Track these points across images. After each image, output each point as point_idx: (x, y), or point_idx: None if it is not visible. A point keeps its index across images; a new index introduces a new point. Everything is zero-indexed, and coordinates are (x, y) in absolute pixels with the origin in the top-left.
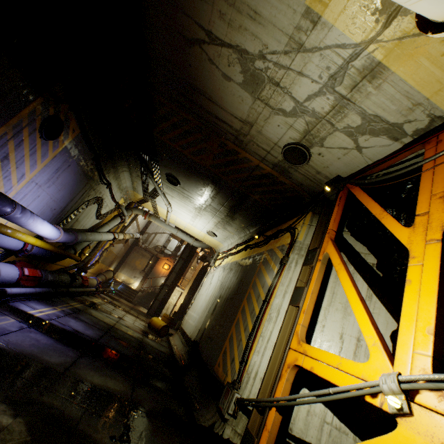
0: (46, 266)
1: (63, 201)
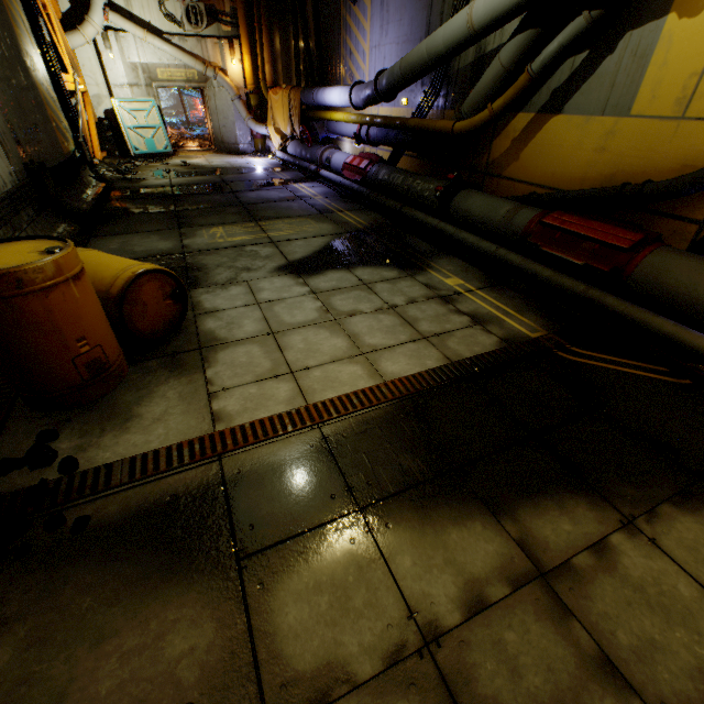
0: (483, 184)
1: (418, 27)
